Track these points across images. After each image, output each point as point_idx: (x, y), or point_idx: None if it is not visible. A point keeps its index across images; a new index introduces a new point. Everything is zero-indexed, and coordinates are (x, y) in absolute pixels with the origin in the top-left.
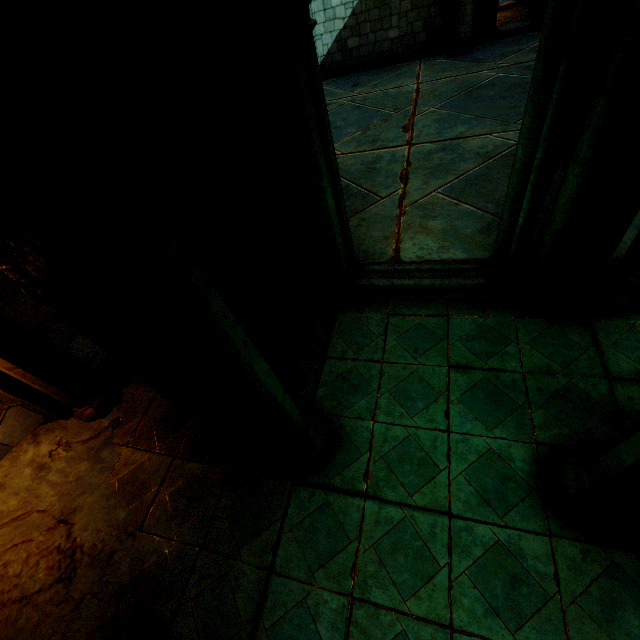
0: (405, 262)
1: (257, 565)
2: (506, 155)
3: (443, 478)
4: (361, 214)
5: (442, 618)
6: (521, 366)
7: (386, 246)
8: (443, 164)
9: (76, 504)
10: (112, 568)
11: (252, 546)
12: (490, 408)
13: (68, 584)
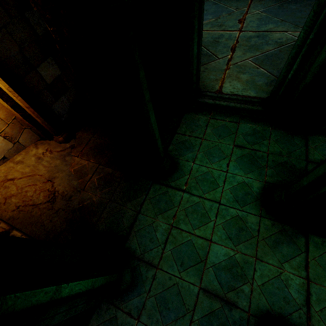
0: (224, 93)
1: (133, 210)
2: (291, 45)
3: (220, 189)
4: (206, 65)
5: (208, 237)
6: (268, 150)
7: (216, 84)
8: (256, 45)
9: (55, 175)
10: (71, 202)
11: (132, 203)
12: (248, 165)
13: (52, 203)
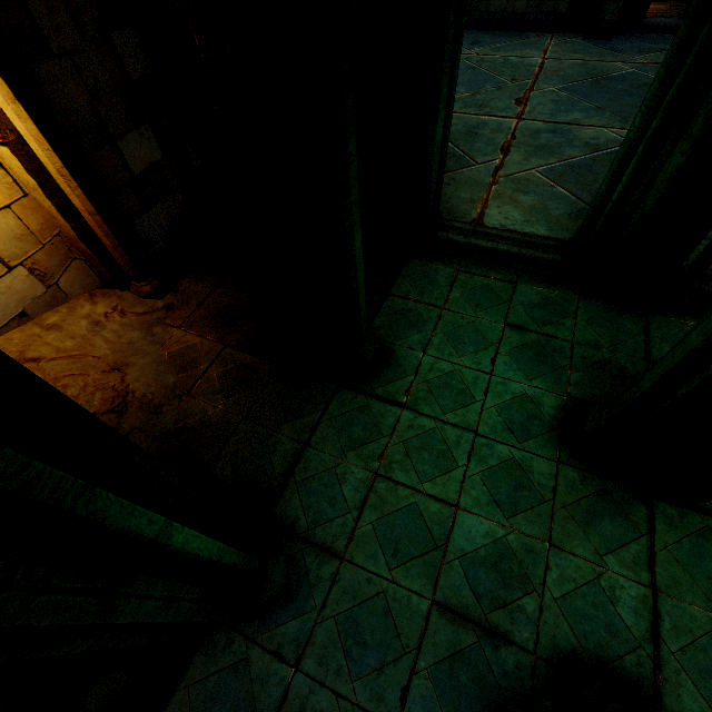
0: (487, 227)
1: (295, 439)
2: (616, 151)
3: (477, 407)
4: (452, 174)
5: (451, 499)
6: (572, 337)
7: (471, 208)
8: (549, 145)
9: (129, 361)
10: (159, 416)
11: (292, 425)
12: (534, 364)
13: (120, 416)
